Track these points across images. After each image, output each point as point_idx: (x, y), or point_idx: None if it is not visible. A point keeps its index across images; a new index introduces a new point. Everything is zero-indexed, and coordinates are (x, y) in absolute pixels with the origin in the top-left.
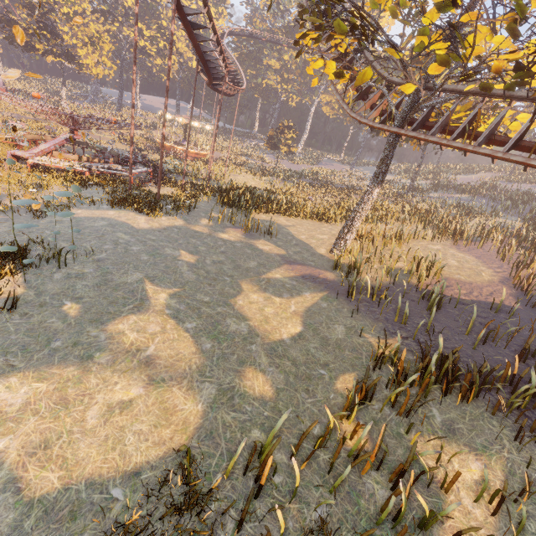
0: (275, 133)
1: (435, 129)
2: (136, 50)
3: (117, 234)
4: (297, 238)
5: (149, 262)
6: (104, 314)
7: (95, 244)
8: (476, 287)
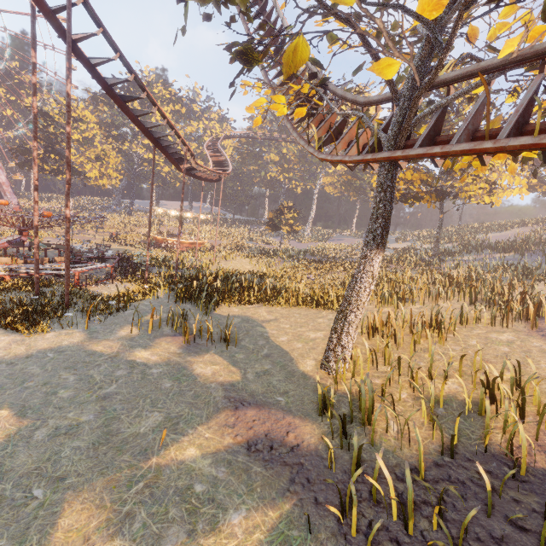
0: (275, 215)
1: (457, 138)
2: (35, 124)
3: None
4: (273, 341)
5: None
6: None
7: None
8: None
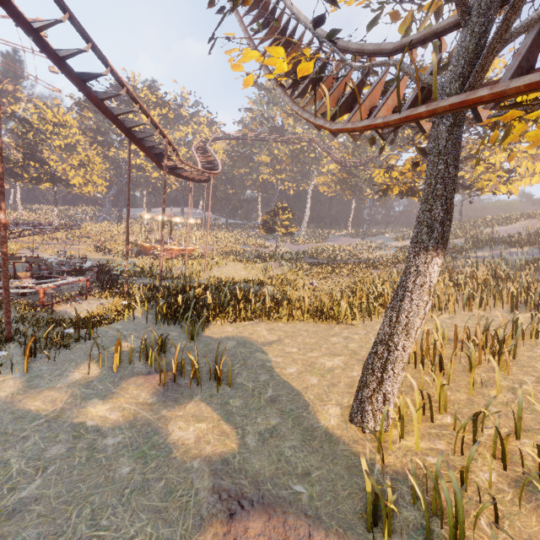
0: (269, 216)
1: None
2: None
3: None
4: (279, 375)
5: None
6: None
7: None
8: None
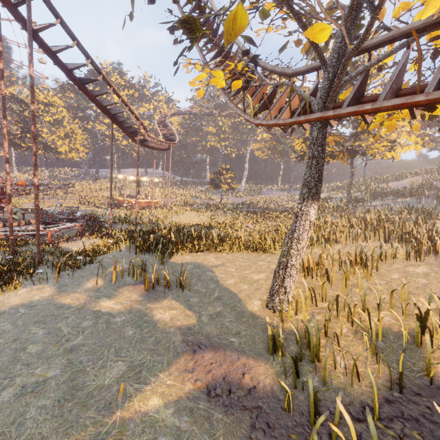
0: (216, 175)
1: (383, 96)
2: (4, 104)
3: None
4: (222, 284)
5: None
6: None
7: None
8: None
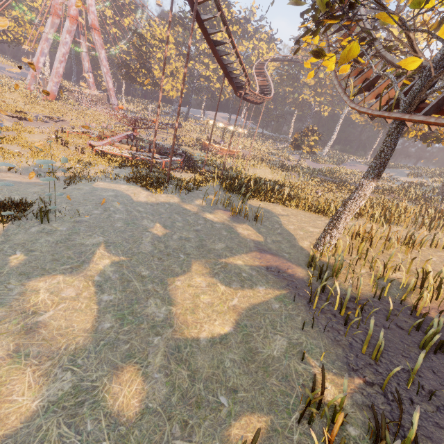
0: (300, 136)
1: None
2: (165, 64)
3: (114, 203)
4: (284, 227)
5: (119, 229)
6: (38, 269)
7: (87, 209)
8: None
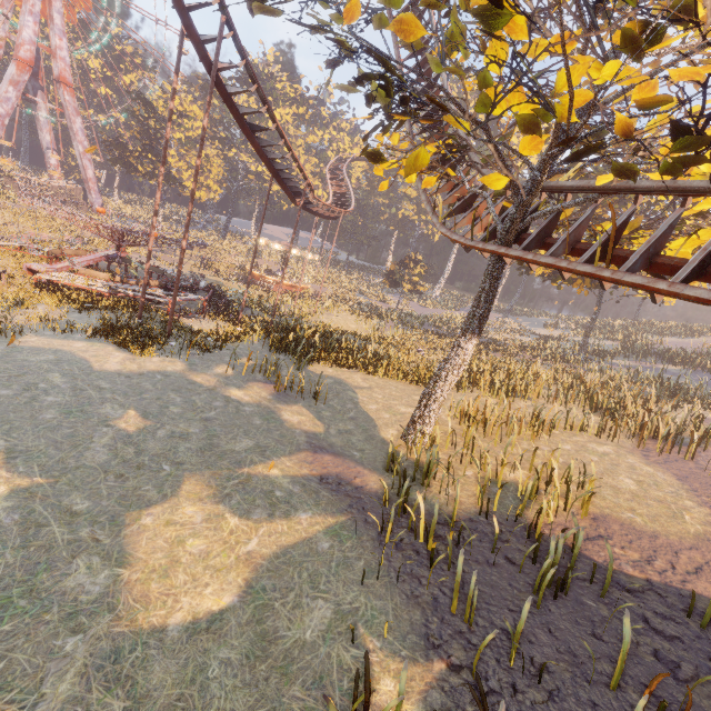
0: (398, 267)
1: (555, 247)
2: (166, 149)
3: (50, 374)
4: (362, 407)
5: (47, 424)
6: None
7: None
8: (666, 547)
